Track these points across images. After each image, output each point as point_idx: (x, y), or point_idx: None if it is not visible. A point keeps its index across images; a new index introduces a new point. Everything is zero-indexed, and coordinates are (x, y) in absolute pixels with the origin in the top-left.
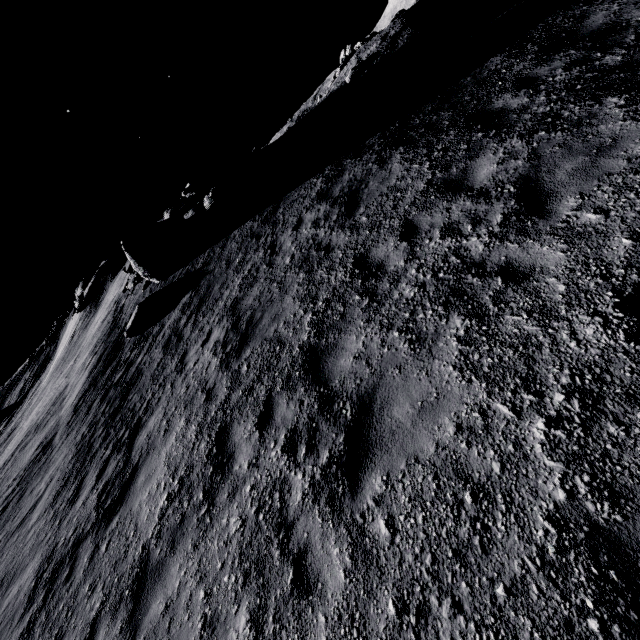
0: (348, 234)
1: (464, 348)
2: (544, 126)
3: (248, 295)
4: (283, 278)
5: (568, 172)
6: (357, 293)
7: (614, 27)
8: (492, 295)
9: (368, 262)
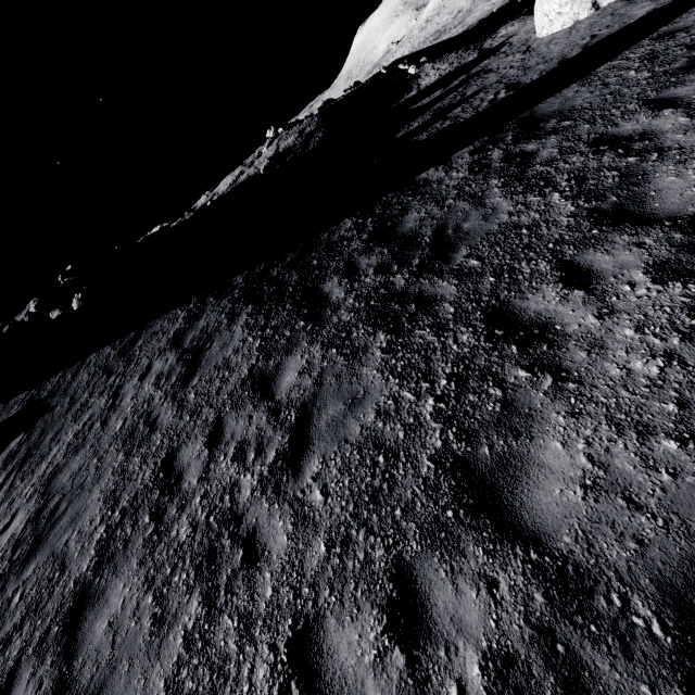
0: (174, 412)
1: (183, 653)
2: (338, 341)
3: (68, 467)
4: (105, 453)
5: (328, 420)
6: (149, 511)
7: (414, 239)
8: (229, 575)
9: (173, 466)
